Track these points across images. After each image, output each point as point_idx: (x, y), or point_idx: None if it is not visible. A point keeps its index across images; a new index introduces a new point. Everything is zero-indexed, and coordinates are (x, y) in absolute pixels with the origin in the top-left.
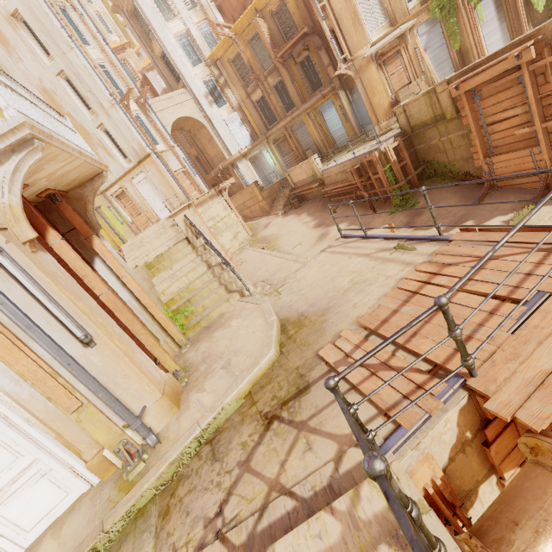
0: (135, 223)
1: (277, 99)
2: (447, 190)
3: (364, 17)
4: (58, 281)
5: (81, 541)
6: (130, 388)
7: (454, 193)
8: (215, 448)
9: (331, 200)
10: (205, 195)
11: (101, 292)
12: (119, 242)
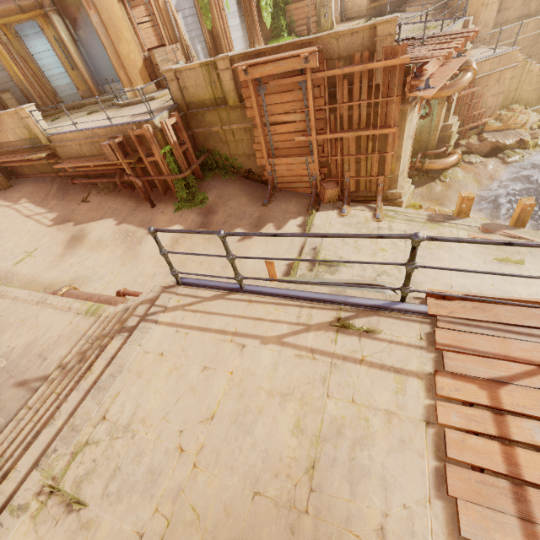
0: None
1: None
2: (233, 186)
3: None
4: None
5: None
6: None
7: (242, 190)
8: None
9: (75, 182)
10: None
11: None
12: None
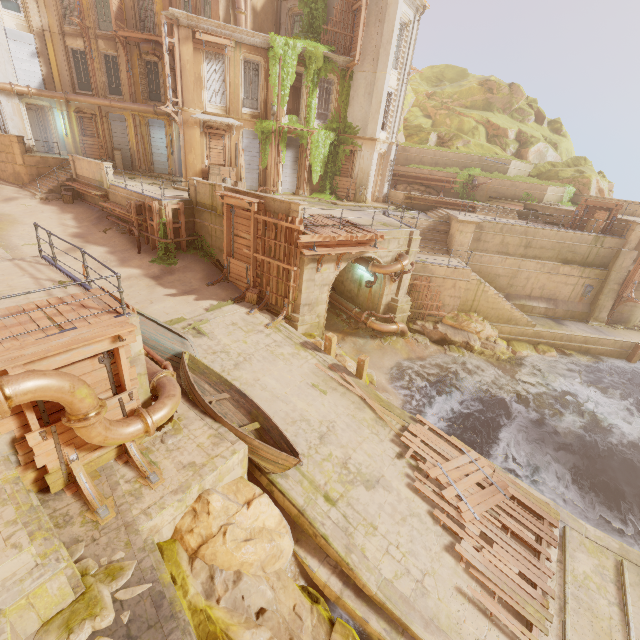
0: None
1: (102, 71)
2: (202, 265)
3: (207, 86)
4: None
5: None
6: None
7: (204, 270)
8: None
9: (109, 218)
10: None
11: None
12: None
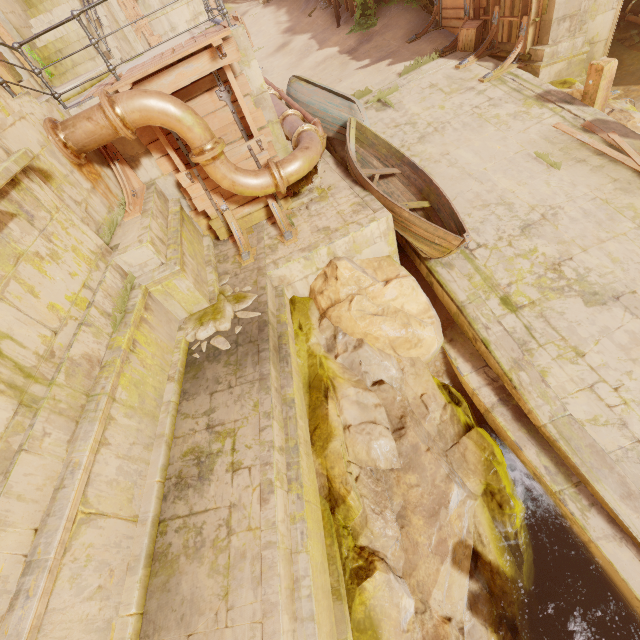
0: None
1: None
2: (406, 16)
3: None
4: None
5: None
6: None
7: (409, 23)
8: None
9: None
10: None
11: None
12: None
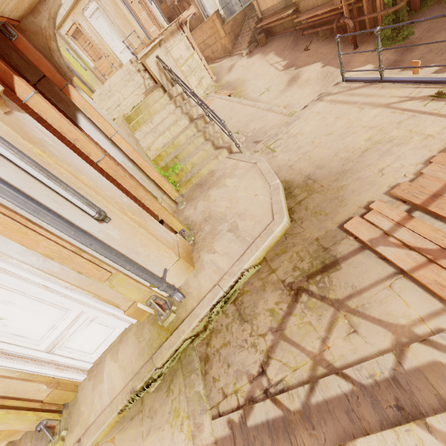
0: (98, 69)
1: None
2: None
3: None
4: (49, 151)
5: (138, 370)
6: (150, 255)
7: None
8: (240, 309)
9: (304, 34)
10: (166, 31)
11: (98, 159)
12: (88, 92)
